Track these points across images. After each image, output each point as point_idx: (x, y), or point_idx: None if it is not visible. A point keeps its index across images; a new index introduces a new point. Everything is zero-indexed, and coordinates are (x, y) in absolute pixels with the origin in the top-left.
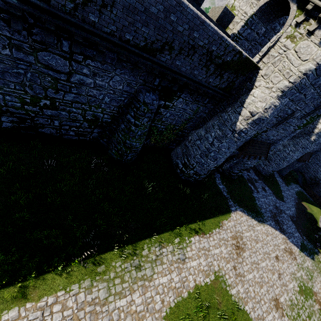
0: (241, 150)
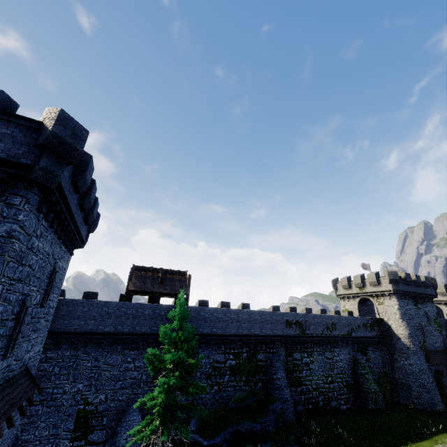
0: (429, 360)
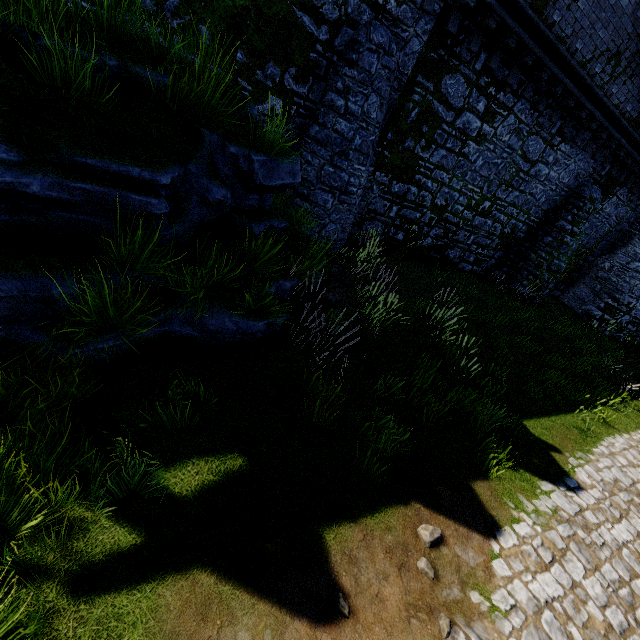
0: None
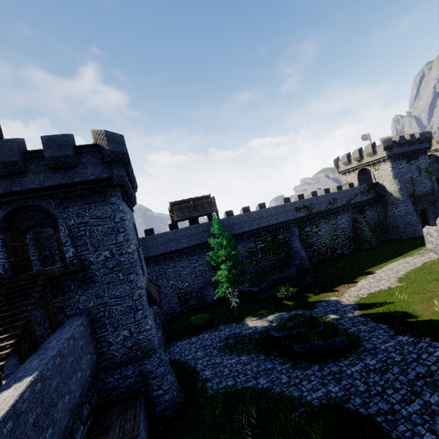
0: (416, 204)
